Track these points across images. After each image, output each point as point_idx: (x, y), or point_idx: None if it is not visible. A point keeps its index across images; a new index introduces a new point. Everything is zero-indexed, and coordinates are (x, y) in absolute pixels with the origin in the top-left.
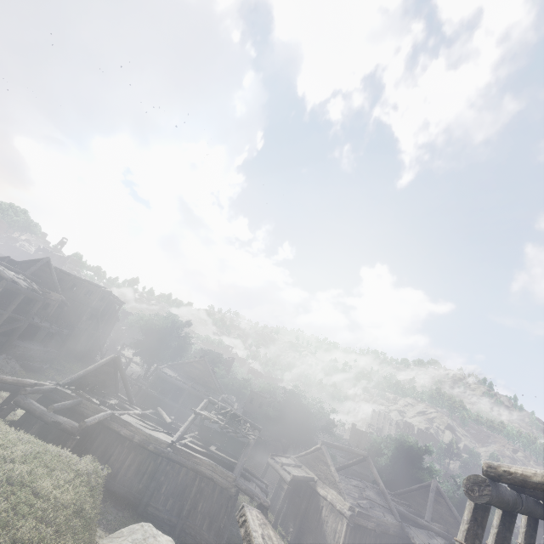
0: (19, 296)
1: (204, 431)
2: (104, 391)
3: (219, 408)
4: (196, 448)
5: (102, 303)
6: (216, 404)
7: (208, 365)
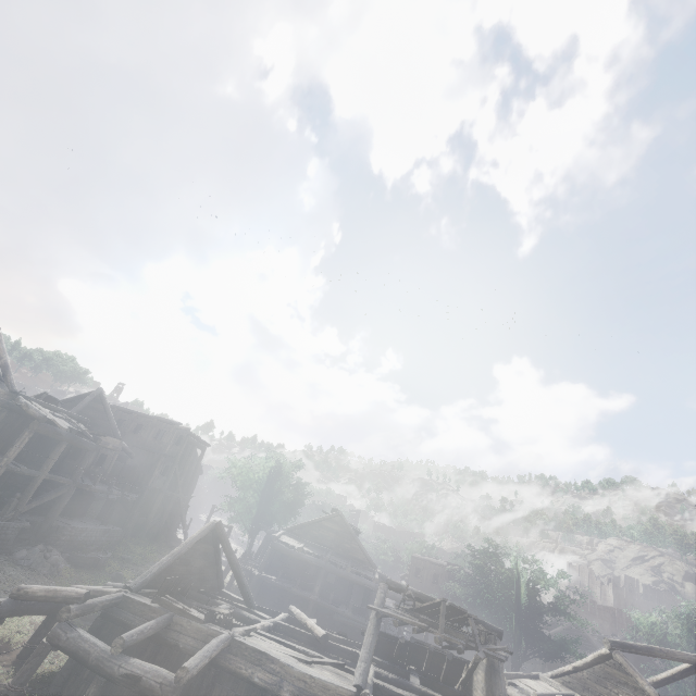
0: (59, 444)
1: (381, 644)
2: (202, 588)
3: (413, 598)
4: (397, 692)
5: (179, 448)
6: (404, 590)
7: (347, 523)
